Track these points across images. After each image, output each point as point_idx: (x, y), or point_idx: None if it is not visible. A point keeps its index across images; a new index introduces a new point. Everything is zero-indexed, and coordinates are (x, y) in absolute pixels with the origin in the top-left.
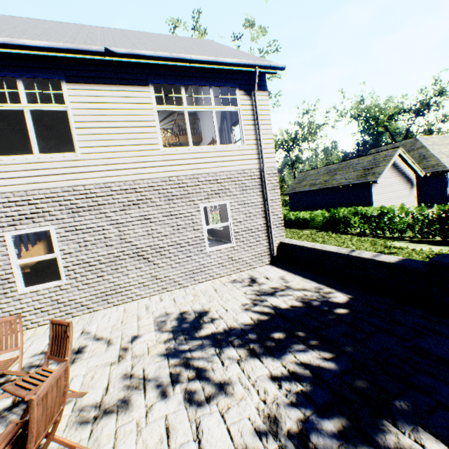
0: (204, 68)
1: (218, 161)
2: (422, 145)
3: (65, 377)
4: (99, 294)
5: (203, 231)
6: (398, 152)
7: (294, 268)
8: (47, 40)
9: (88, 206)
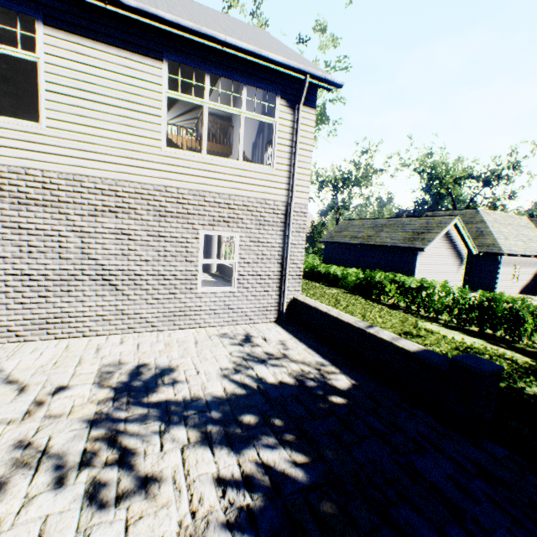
0: (241, 58)
1: (236, 181)
2: (482, 219)
3: None
4: (37, 319)
5: (199, 265)
6: (455, 221)
7: (302, 333)
8: None
9: (43, 200)
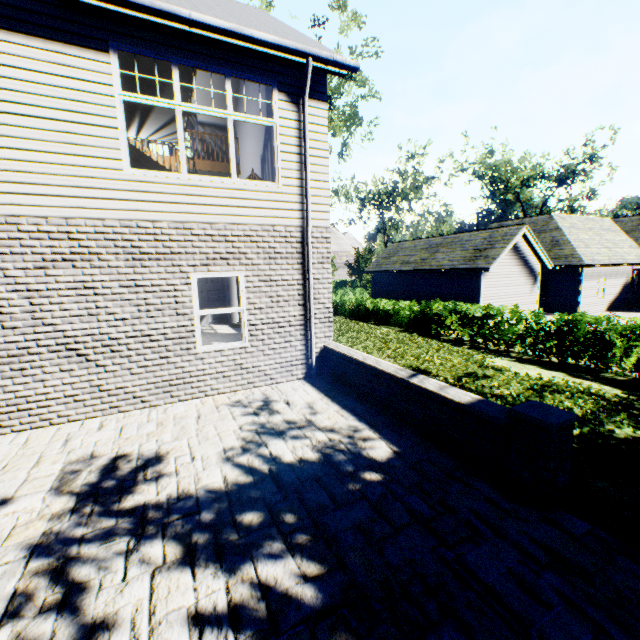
0: (218, 41)
1: (231, 206)
2: (557, 226)
3: None
4: None
5: (195, 317)
6: (523, 231)
7: (336, 389)
8: None
9: None
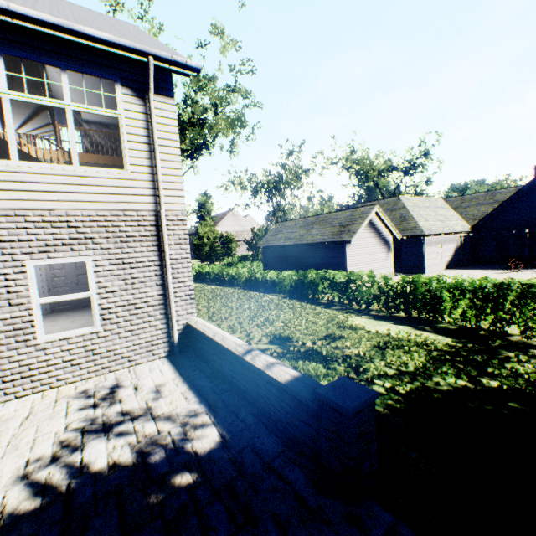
0: (49, 35)
1: (74, 192)
2: (404, 205)
3: None
4: None
5: (33, 306)
6: (375, 210)
7: (193, 366)
8: None
9: None
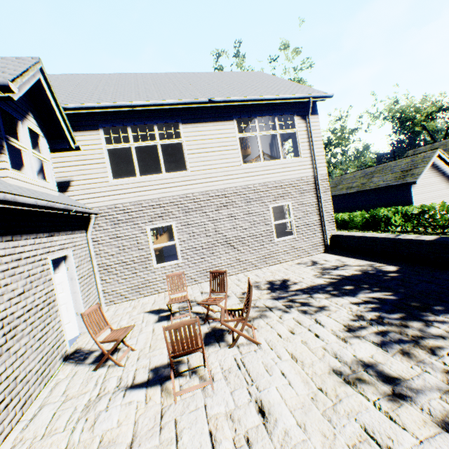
0: (271, 103)
1: (282, 172)
2: None
3: (248, 287)
4: (201, 271)
5: (272, 225)
6: (437, 153)
7: (346, 254)
8: (169, 97)
9: (194, 208)
